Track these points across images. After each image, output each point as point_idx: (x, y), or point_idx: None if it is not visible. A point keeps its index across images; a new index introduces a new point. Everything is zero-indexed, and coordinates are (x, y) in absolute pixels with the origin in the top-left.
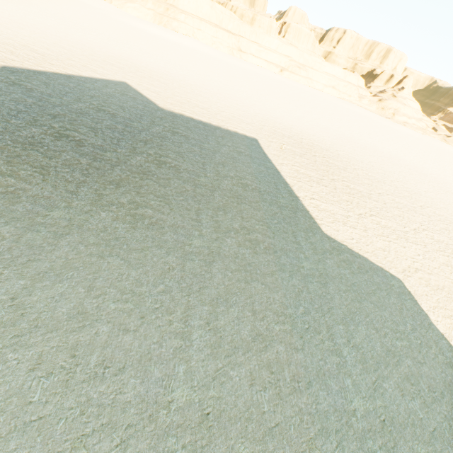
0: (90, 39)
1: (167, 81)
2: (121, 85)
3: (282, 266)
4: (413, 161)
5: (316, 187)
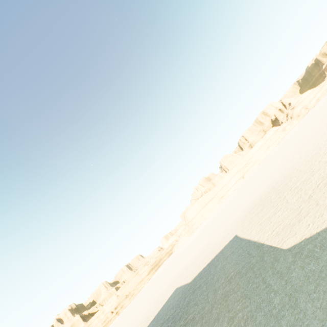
0: (166, 282)
1: (193, 261)
2: (174, 293)
3: (258, 326)
4: None
5: (274, 219)
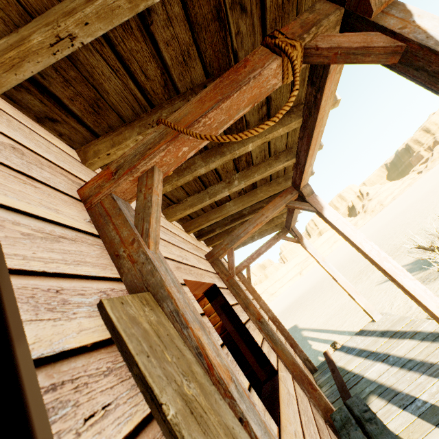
0: None
1: None
2: None
3: None
4: (378, 226)
5: None
